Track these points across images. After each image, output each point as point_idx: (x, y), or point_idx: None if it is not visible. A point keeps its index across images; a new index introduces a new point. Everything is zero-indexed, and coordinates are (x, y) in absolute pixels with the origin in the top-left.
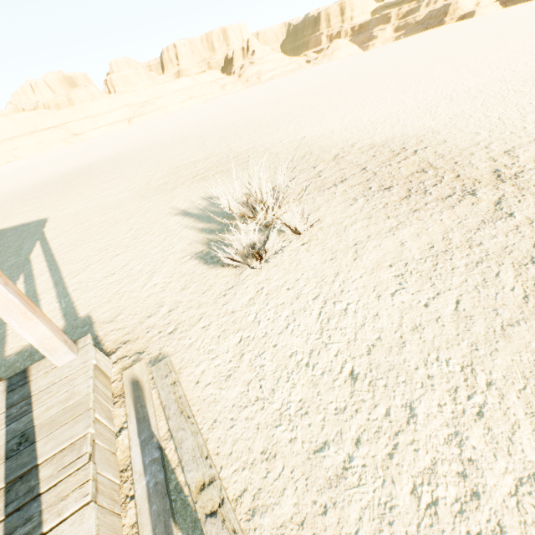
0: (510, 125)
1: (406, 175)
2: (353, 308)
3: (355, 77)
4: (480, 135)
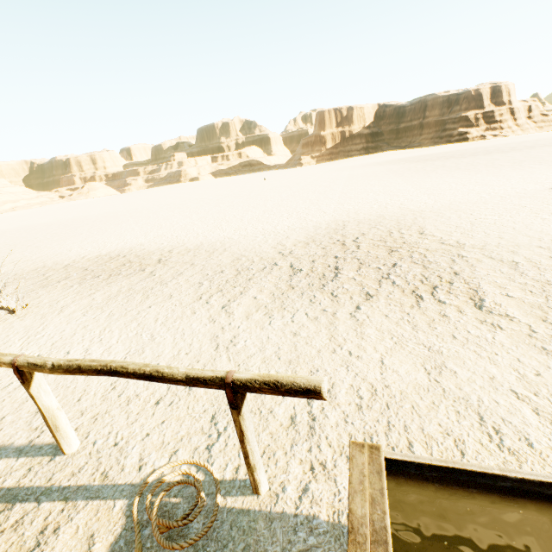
0: (179, 239)
1: (113, 268)
2: (49, 333)
3: (107, 212)
4: (163, 244)
